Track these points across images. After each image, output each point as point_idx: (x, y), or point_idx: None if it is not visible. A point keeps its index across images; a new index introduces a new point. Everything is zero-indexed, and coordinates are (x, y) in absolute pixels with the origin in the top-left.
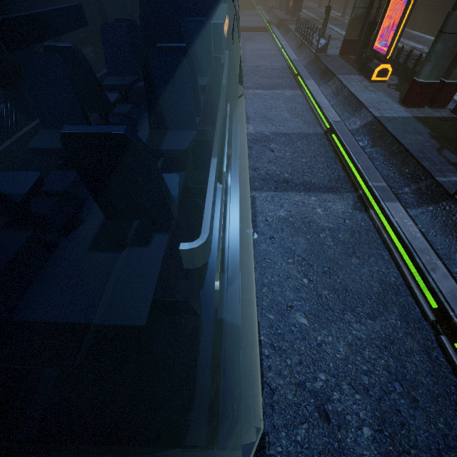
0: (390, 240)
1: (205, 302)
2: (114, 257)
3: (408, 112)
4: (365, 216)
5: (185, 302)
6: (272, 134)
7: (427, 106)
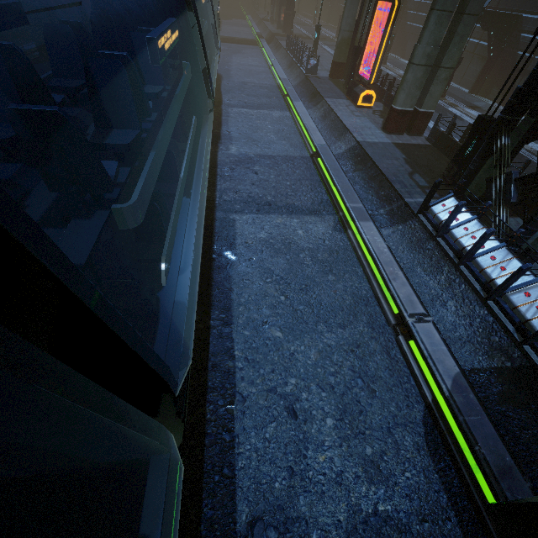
0: (363, 257)
1: (164, 301)
2: (60, 232)
3: (388, 138)
4: (344, 237)
5: (135, 285)
6: (256, 156)
7: (406, 133)
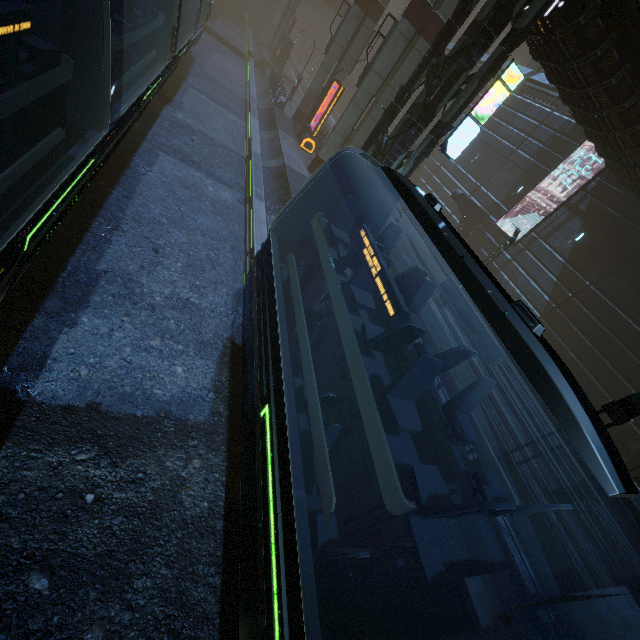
0: (249, 219)
1: None
2: None
3: (308, 175)
4: (242, 207)
5: None
6: (199, 131)
7: None
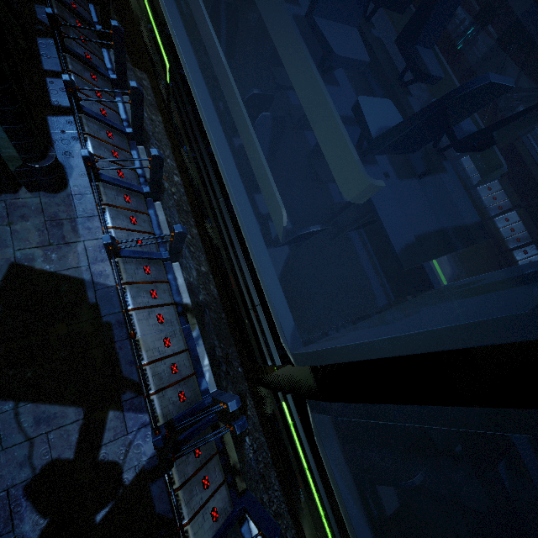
0: None
1: None
2: (416, 183)
3: None
4: None
5: None
6: None
7: None
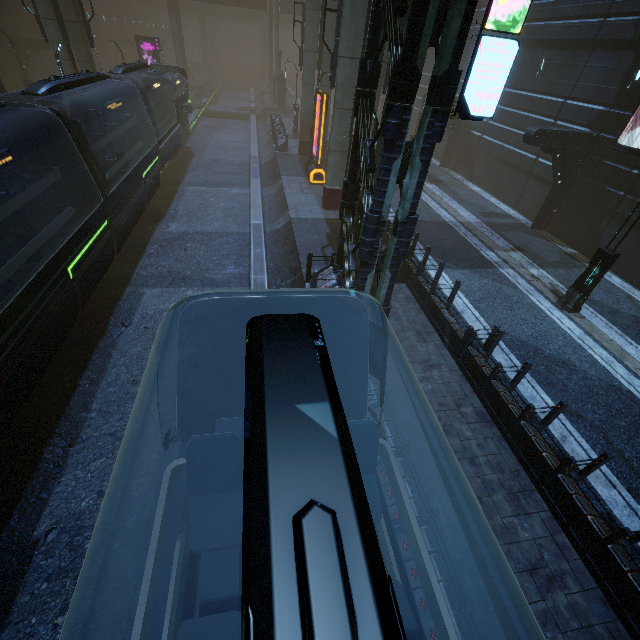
0: None
1: None
2: None
3: (323, 214)
4: None
5: None
6: (194, 233)
7: None
